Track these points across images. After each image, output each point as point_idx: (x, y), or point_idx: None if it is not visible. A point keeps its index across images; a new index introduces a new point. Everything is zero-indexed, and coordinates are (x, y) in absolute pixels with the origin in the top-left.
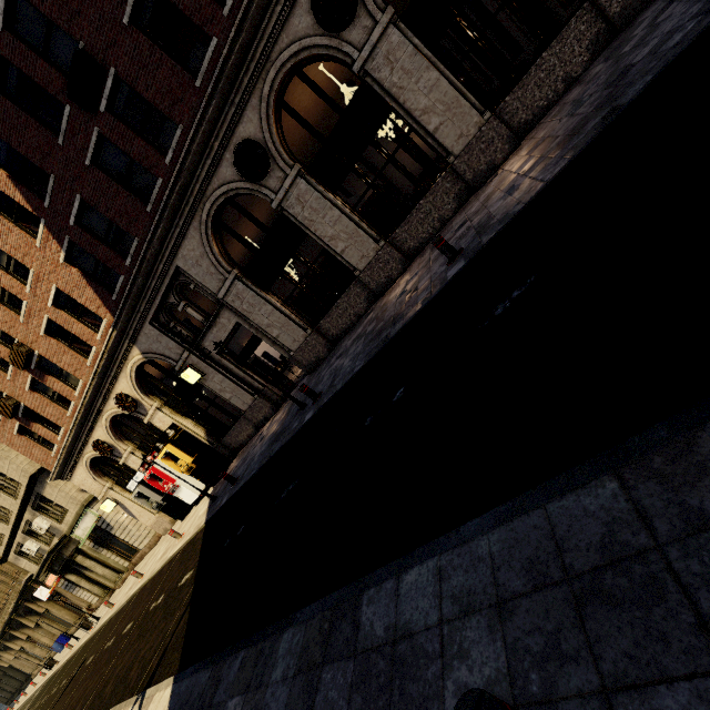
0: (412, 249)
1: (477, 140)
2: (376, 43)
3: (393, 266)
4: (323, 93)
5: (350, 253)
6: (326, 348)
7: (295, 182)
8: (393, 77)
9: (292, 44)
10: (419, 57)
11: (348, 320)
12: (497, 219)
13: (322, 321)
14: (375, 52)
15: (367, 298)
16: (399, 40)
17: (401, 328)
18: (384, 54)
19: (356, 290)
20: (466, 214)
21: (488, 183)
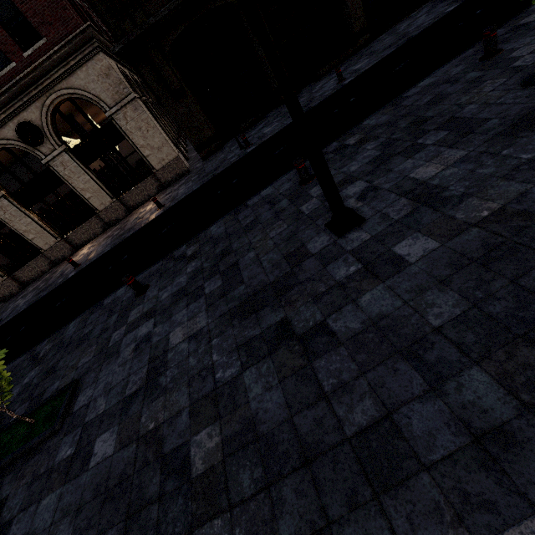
0: (78, 244)
1: (110, 207)
2: (56, 156)
3: (66, 251)
4: (23, 164)
5: (38, 240)
6: (18, 288)
7: (0, 199)
8: (65, 171)
9: (2, 140)
10: (80, 168)
11: (36, 273)
12: (92, 258)
13: (16, 272)
14: (55, 159)
15: (50, 264)
16: (69, 159)
17: (44, 295)
18: (60, 161)
19: (42, 258)
20: (100, 240)
21: (114, 227)
